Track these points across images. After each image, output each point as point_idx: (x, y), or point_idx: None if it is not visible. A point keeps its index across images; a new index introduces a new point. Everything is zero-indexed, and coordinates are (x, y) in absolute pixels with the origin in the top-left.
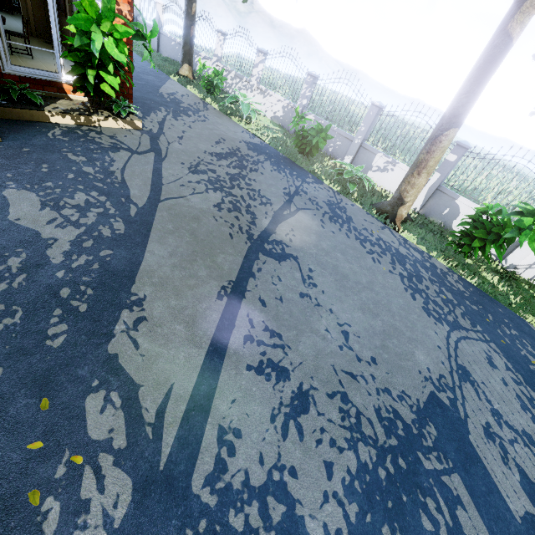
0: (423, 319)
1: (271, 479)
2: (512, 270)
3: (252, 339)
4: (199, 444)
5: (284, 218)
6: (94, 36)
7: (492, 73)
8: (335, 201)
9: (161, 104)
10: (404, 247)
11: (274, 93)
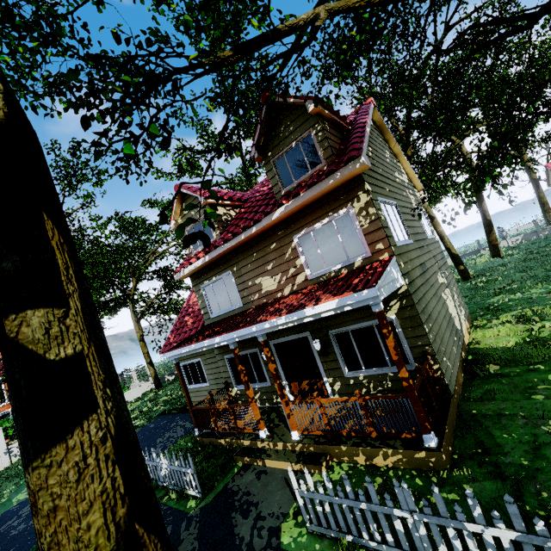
0: None
1: None
2: None
3: None
4: None
5: None
6: (3, 425)
7: None
8: None
9: None
10: None
11: None
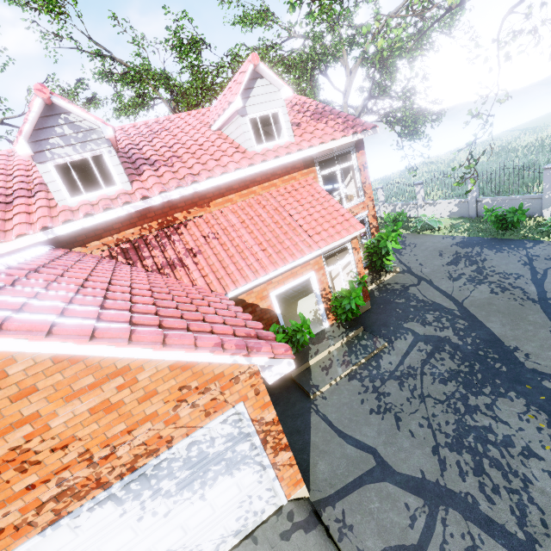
0: None
1: None
2: None
3: None
4: None
5: (542, 281)
6: (387, 245)
7: None
8: None
9: None
10: None
11: (442, 200)
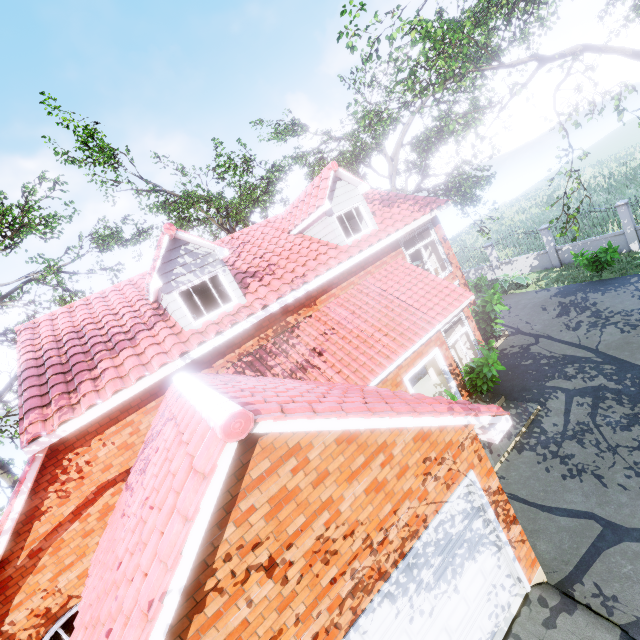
0: None
1: None
2: None
3: None
4: None
5: None
6: (494, 309)
7: None
8: None
9: None
10: None
11: (518, 257)
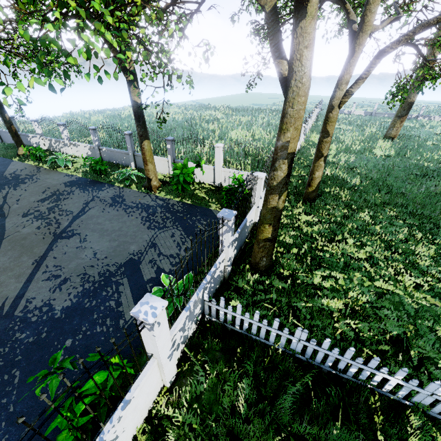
0: (144, 232)
1: (45, 303)
2: (221, 185)
3: (46, 272)
4: (18, 305)
5: (79, 217)
6: None
7: (141, 115)
8: (118, 194)
9: (5, 184)
10: (154, 201)
11: (80, 143)
